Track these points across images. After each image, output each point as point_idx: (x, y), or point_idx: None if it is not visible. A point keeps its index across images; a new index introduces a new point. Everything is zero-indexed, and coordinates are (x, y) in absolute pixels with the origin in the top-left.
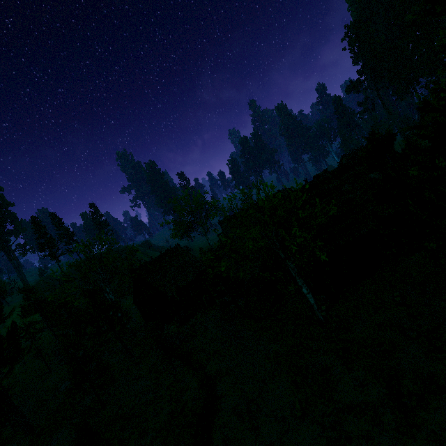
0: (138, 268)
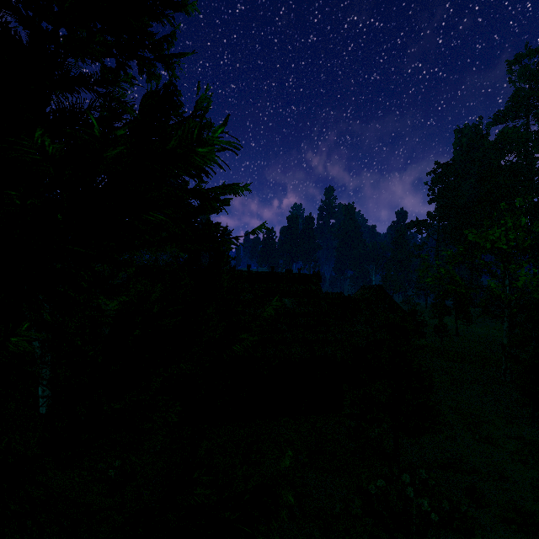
0: None
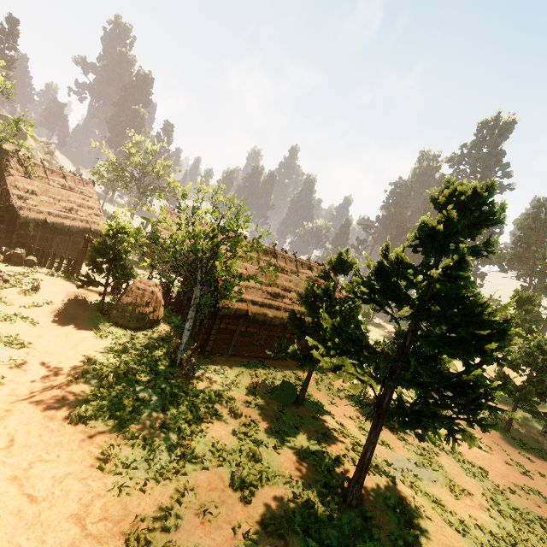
0: (9, 152)
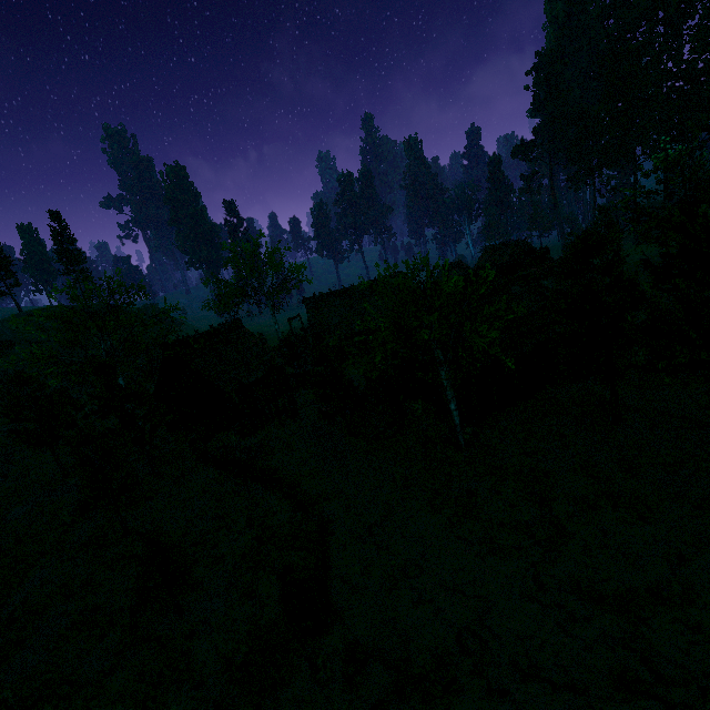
0: (175, 344)
